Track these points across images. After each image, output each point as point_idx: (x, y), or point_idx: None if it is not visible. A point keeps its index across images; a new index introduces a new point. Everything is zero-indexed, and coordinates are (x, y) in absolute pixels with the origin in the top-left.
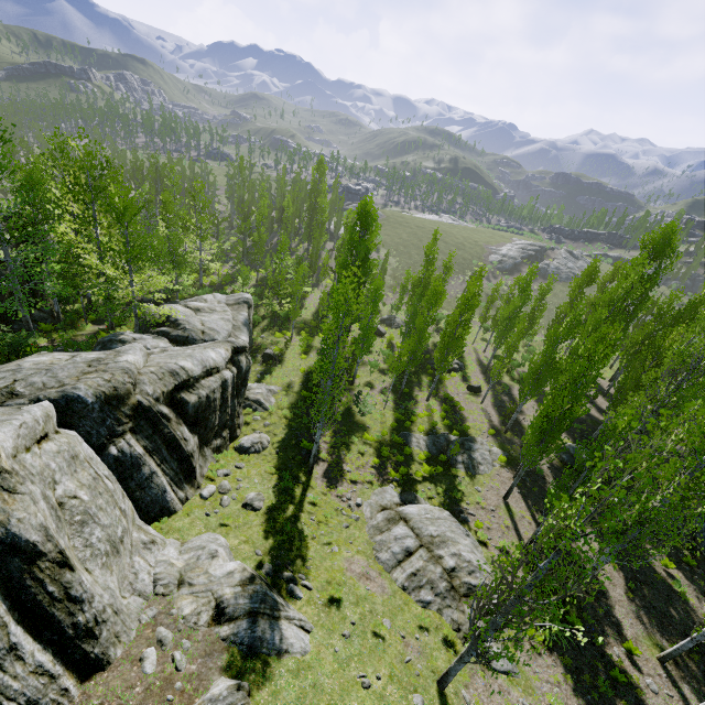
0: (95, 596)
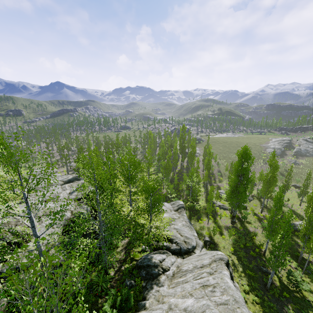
0: None
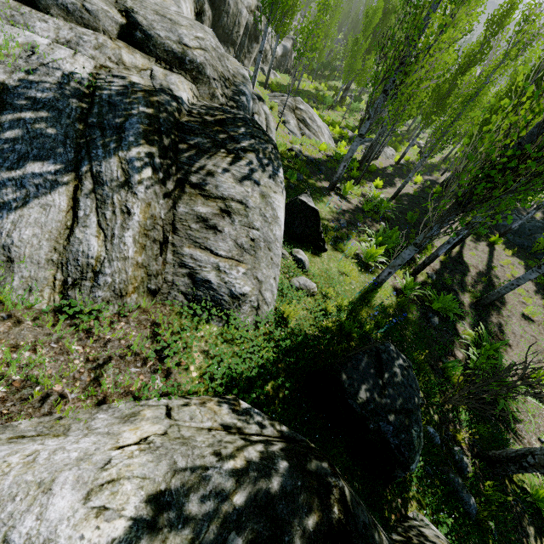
0: None
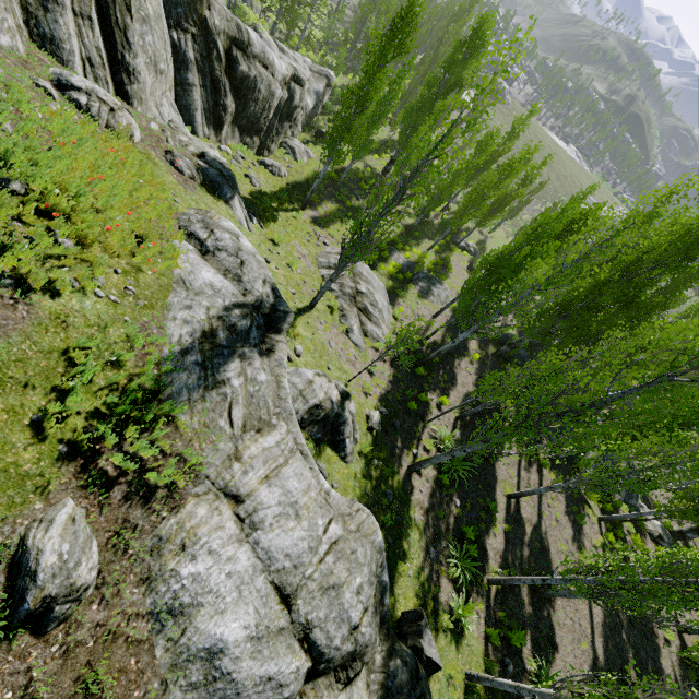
0: (138, 57)
